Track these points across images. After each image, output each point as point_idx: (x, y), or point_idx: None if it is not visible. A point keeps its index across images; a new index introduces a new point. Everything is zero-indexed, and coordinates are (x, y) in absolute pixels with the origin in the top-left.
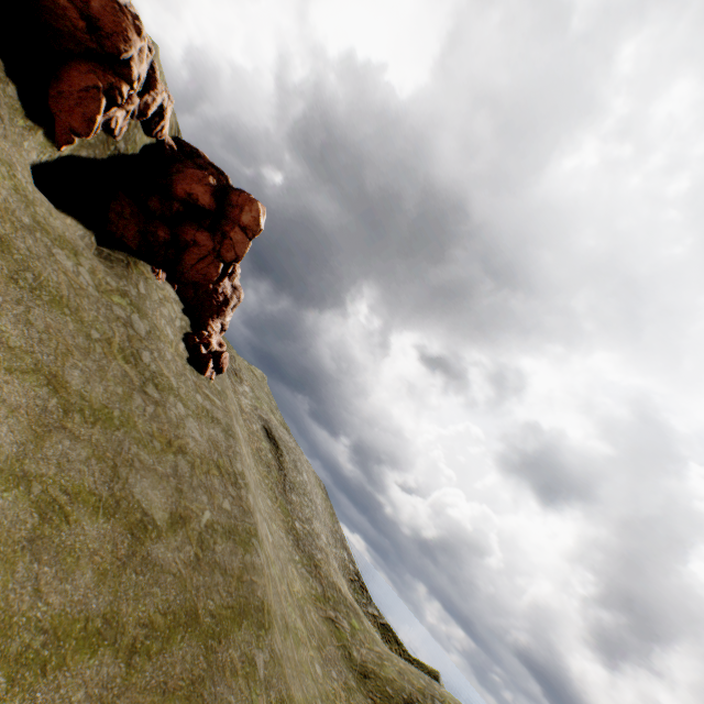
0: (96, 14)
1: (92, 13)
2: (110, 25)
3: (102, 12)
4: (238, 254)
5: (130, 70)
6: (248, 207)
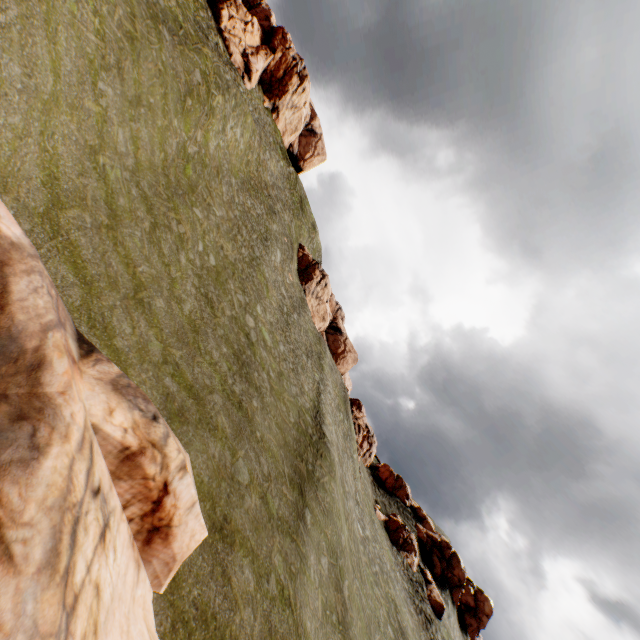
0: (460, 576)
1: (459, 576)
2: (462, 577)
3: (461, 574)
4: (484, 625)
5: (464, 584)
6: (485, 601)
